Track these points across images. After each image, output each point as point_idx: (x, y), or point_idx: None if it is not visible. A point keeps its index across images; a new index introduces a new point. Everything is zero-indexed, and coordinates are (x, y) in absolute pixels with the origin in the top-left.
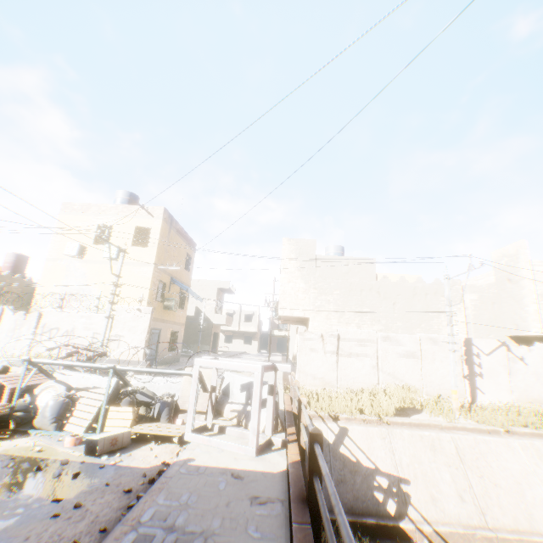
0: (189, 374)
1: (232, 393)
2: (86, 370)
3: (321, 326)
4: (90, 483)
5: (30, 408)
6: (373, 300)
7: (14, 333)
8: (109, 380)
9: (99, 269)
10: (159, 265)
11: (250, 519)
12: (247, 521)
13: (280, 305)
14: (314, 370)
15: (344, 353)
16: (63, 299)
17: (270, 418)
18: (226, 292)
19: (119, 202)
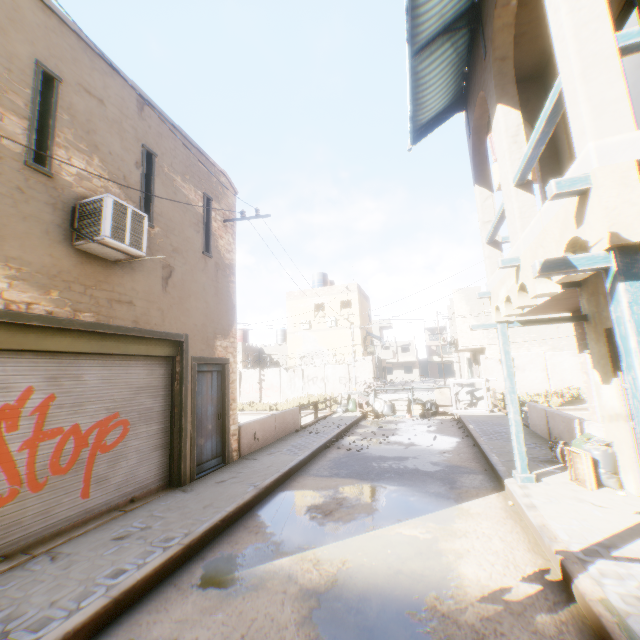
0: (447, 387)
1: (460, 397)
2: (383, 393)
3: (496, 352)
4: (436, 421)
5: (375, 409)
6: (538, 327)
7: (291, 383)
8: (411, 393)
9: (323, 335)
10: (361, 325)
11: (500, 419)
12: (499, 419)
13: (460, 341)
14: (497, 384)
15: (519, 370)
16: (312, 358)
17: (490, 401)
18: (385, 328)
19: (317, 282)
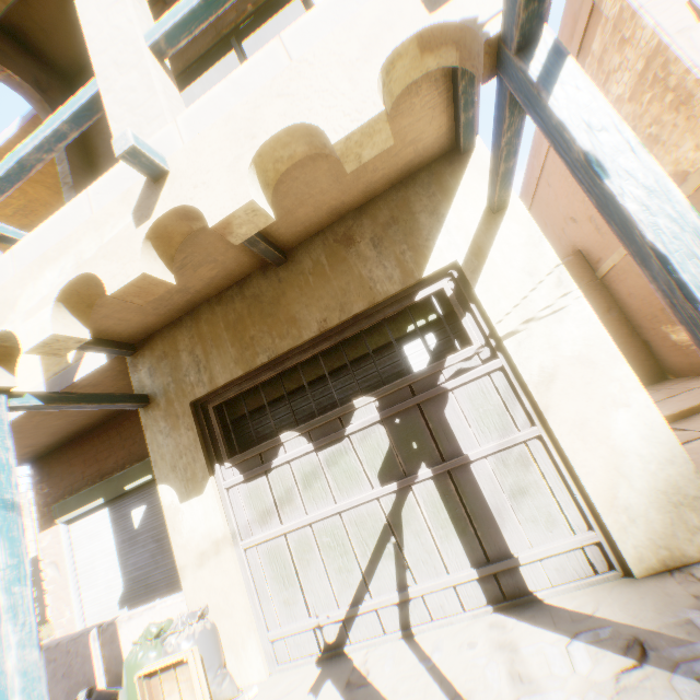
0: None
1: None
2: None
3: None
4: None
5: None
6: None
7: None
8: None
9: None
10: None
11: None
12: None
13: None
14: None
15: None
16: None
17: None
18: None
19: None
